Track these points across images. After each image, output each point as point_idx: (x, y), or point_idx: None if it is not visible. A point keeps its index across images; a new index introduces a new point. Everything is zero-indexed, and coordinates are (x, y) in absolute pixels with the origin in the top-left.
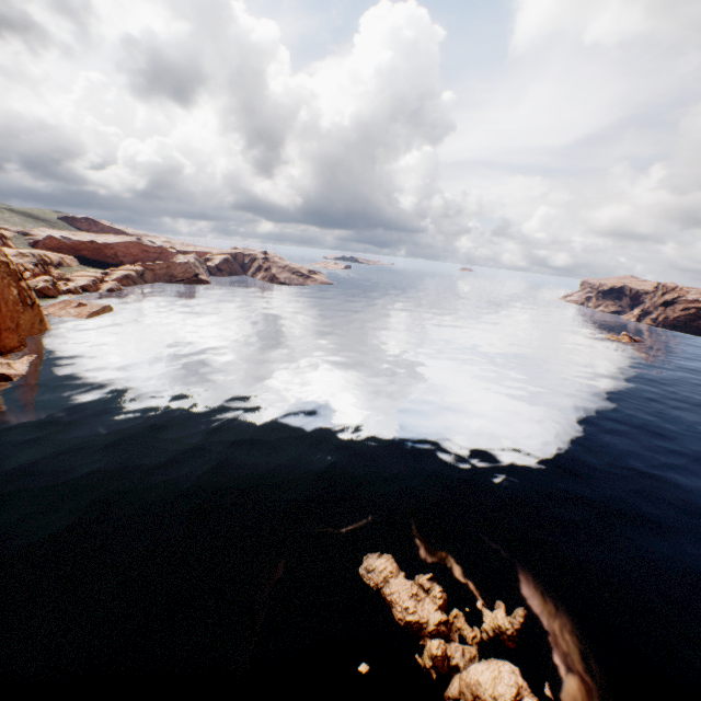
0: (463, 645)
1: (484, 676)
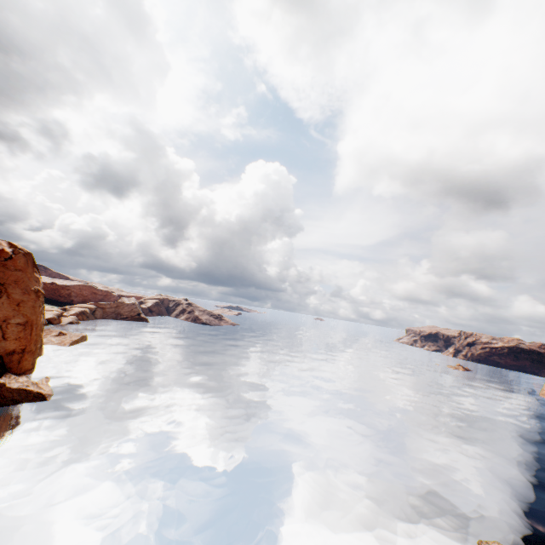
0: None
1: None
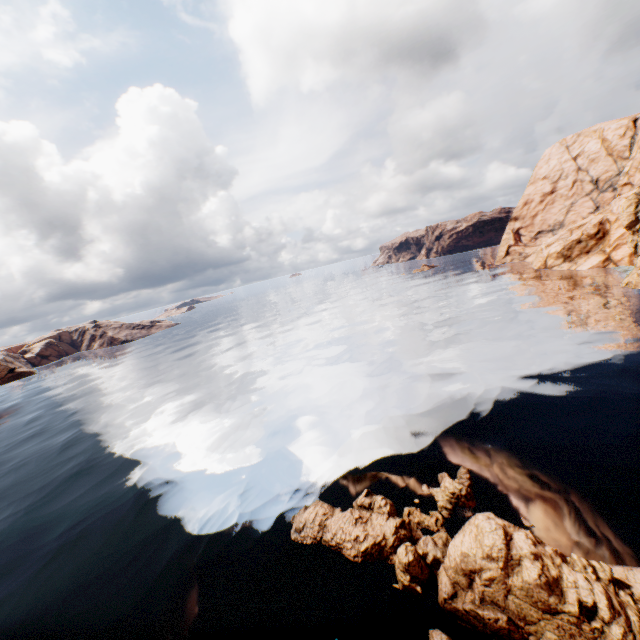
0: (431, 536)
1: (466, 543)
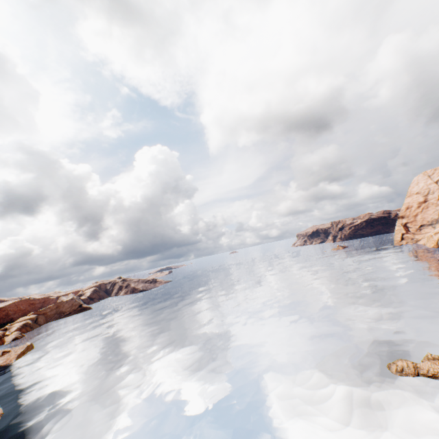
0: None
1: None
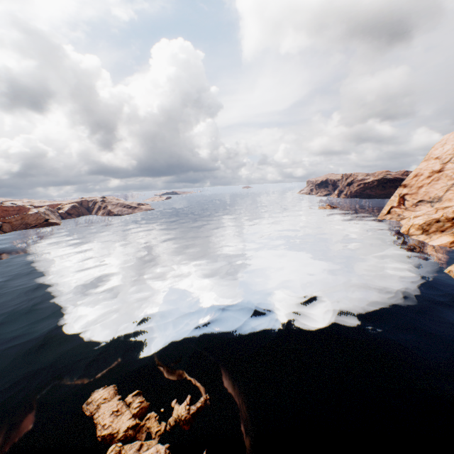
0: (147, 441)
1: None
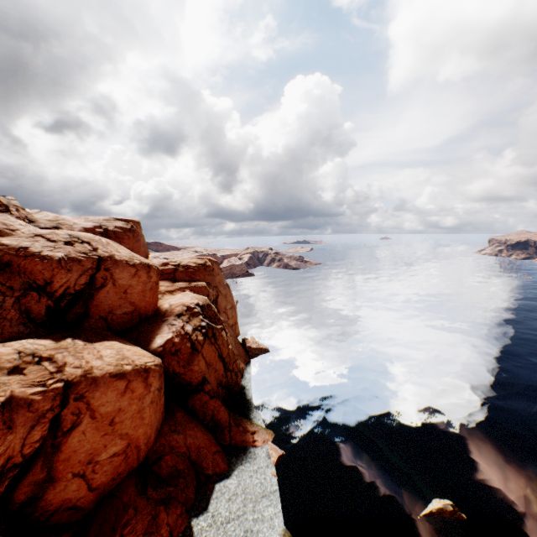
0: None
1: None
